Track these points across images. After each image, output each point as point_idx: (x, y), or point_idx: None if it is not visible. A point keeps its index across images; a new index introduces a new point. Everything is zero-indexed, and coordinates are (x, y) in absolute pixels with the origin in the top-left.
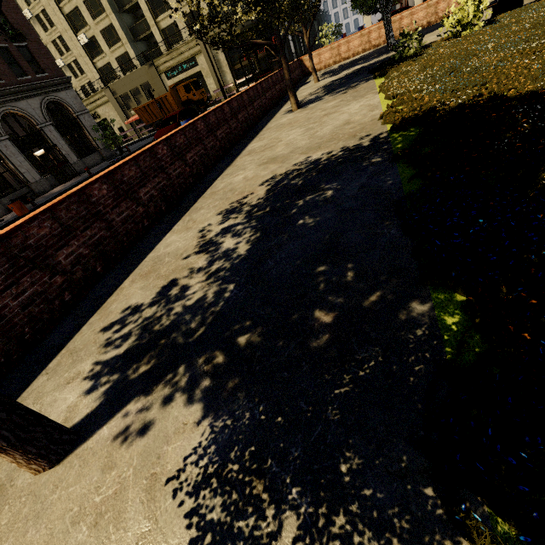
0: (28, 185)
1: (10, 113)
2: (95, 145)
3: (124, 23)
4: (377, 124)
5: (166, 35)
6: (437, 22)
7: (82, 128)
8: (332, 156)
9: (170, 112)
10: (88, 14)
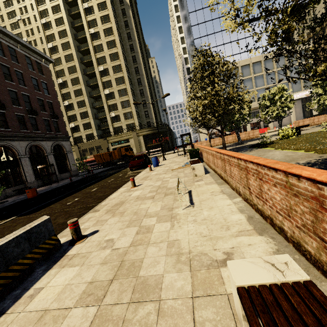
0: (25, 183)
1: (35, 145)
2: (70, 168)
3: (96, 123)
4: (316, 154)
5: (115, 129)
6: (250, 139)
7: (66, 159)
8: (316, 161)
9: (113, 159)
10: (80, 117)
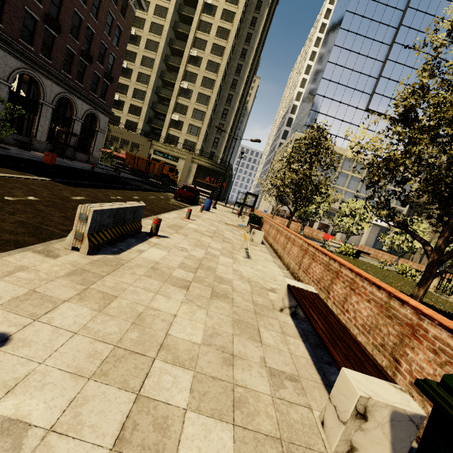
0: (32, 138)
1: (67, 99)
2: (91, 151)
3: (149, 113)
4: None
5: (169, 137)
6: (311, 237)
7: (93, 137)
8: None
9: (149, 171)
10: (132, 93)
